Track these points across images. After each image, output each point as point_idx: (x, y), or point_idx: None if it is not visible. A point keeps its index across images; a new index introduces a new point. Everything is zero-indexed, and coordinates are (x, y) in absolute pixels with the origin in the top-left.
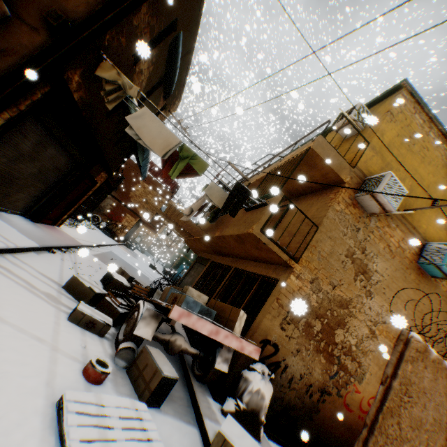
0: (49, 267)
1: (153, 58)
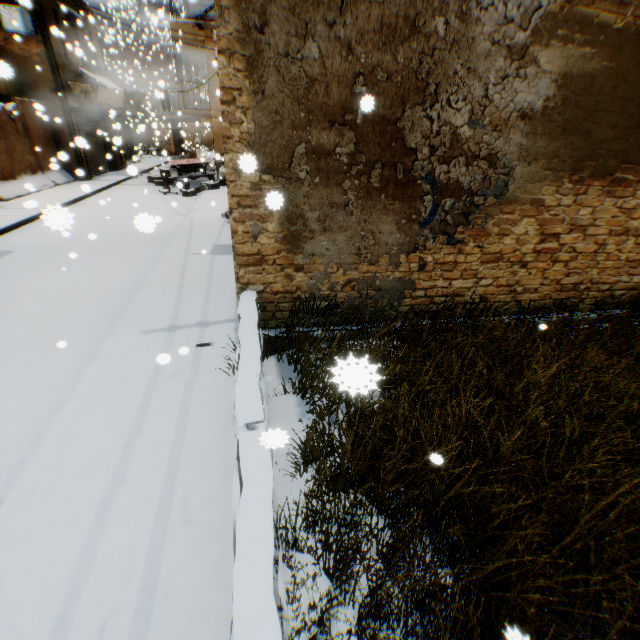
0: (140, 181)
1: (67, 41)
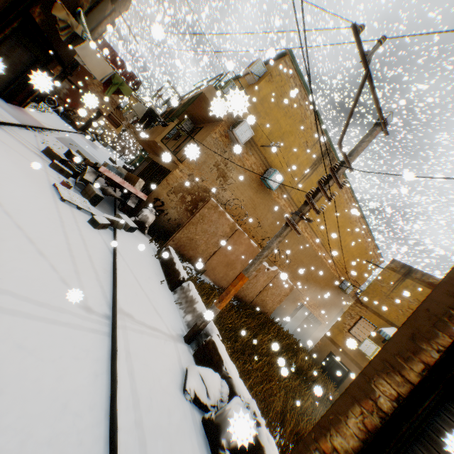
0: (31, 139)
1: None
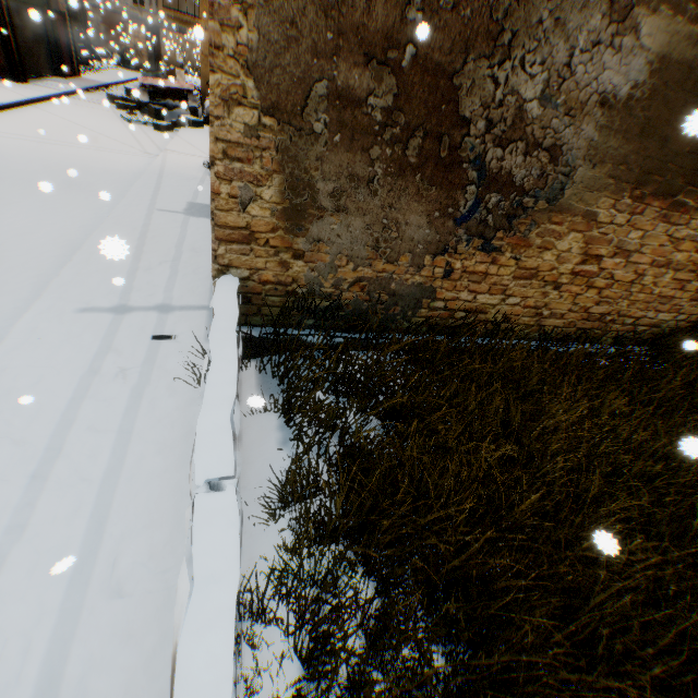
0: (97, 98)
1: None
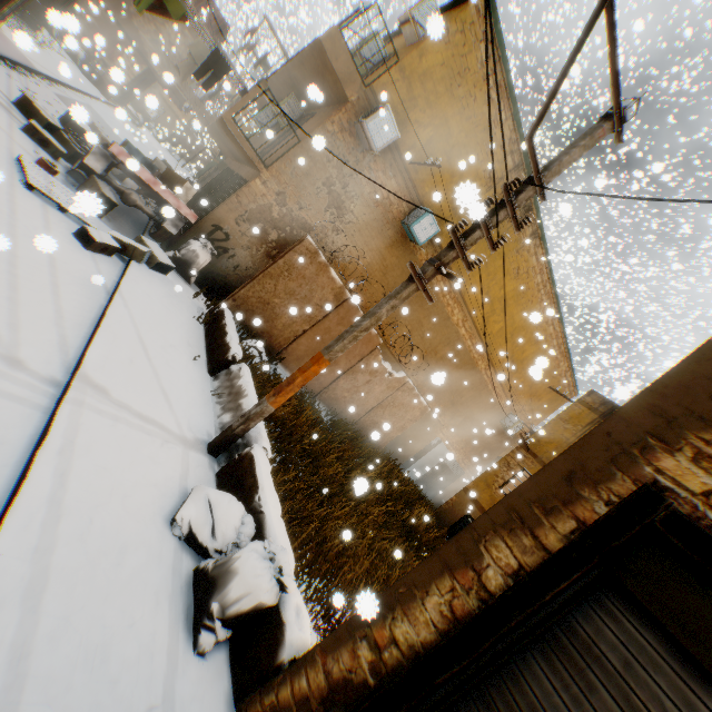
0: None
1: None
